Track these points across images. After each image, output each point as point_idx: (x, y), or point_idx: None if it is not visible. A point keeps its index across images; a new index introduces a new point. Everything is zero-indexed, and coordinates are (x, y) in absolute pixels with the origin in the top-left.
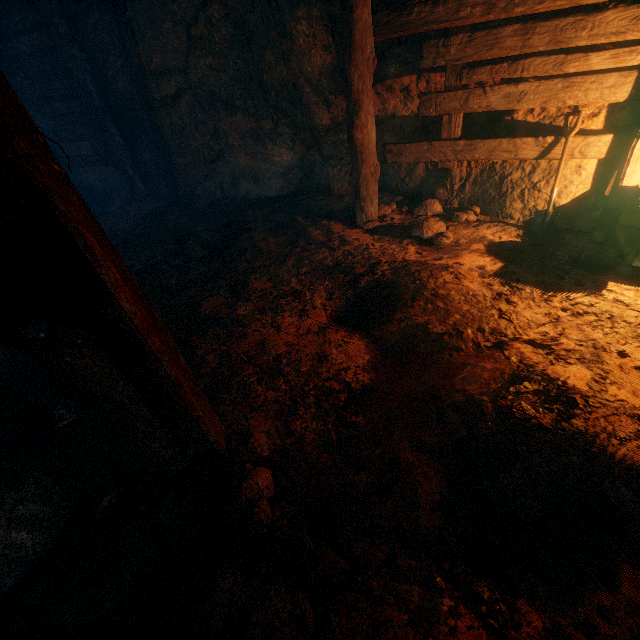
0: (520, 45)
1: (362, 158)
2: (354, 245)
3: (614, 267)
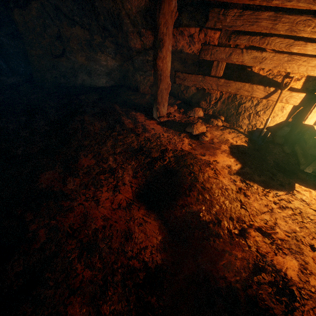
0: (270, 27)
1: (161, 78)
2: (151, 133)
3: (296, 171)
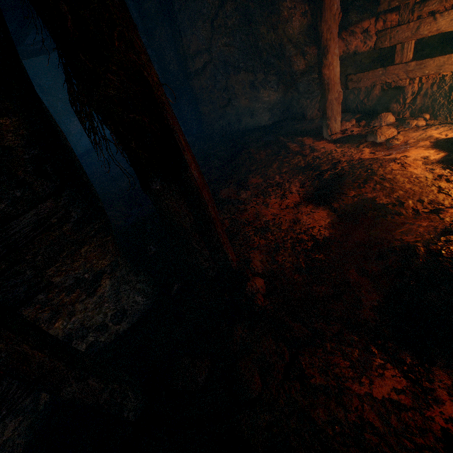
0: None
1: (328, 88)
2: (321, 152)
3: None
